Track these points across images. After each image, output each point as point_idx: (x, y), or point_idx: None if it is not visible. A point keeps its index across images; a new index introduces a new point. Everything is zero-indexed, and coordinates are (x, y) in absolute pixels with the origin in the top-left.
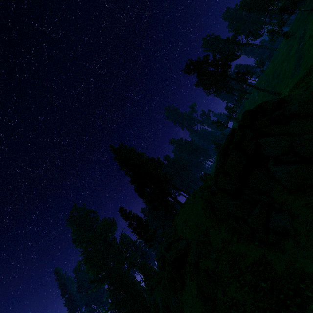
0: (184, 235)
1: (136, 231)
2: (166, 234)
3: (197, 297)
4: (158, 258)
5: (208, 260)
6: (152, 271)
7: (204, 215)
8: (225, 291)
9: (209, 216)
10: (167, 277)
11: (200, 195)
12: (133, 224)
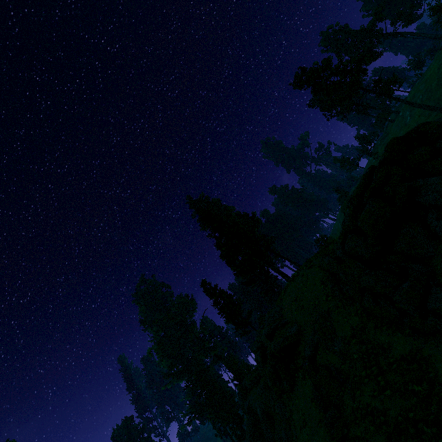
0: (294, 318)
1: (224, 312)
2: (268, 317)
3: (313, 402)
4: (255, 349)
5: (329, 353)
6: (245, 368)
7: (324, 292)
8: (355, 395)
9: (331, 293)
10: (269, 374)
11: (318, 264)
12: (220, 303)
